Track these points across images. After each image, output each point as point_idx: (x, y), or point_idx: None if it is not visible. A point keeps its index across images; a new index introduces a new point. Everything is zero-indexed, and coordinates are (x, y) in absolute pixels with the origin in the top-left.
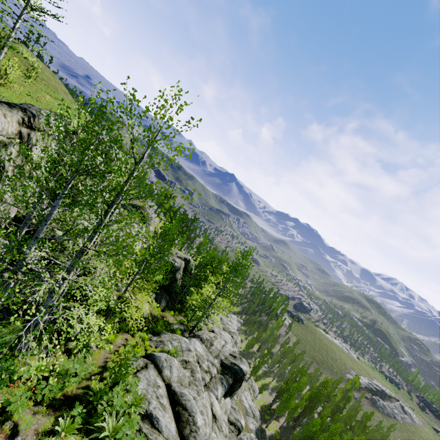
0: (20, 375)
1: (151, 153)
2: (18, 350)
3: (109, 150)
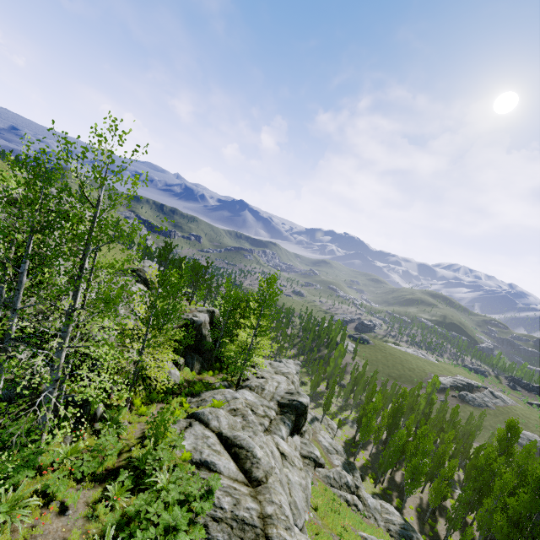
0: (51, 463)
1: (110, 194)
2: (38, 436)
3: (60, 202)
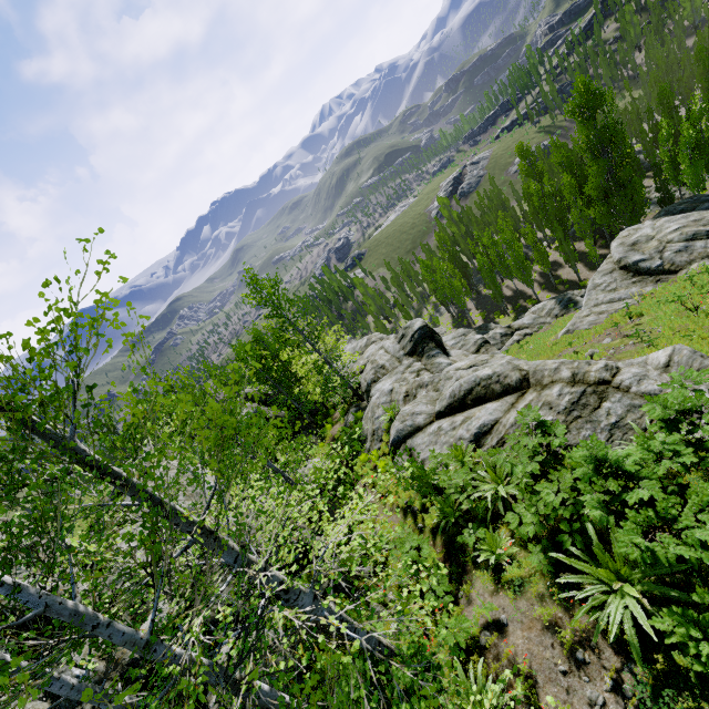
0: None
1: None
2: (381, 650)
3: None
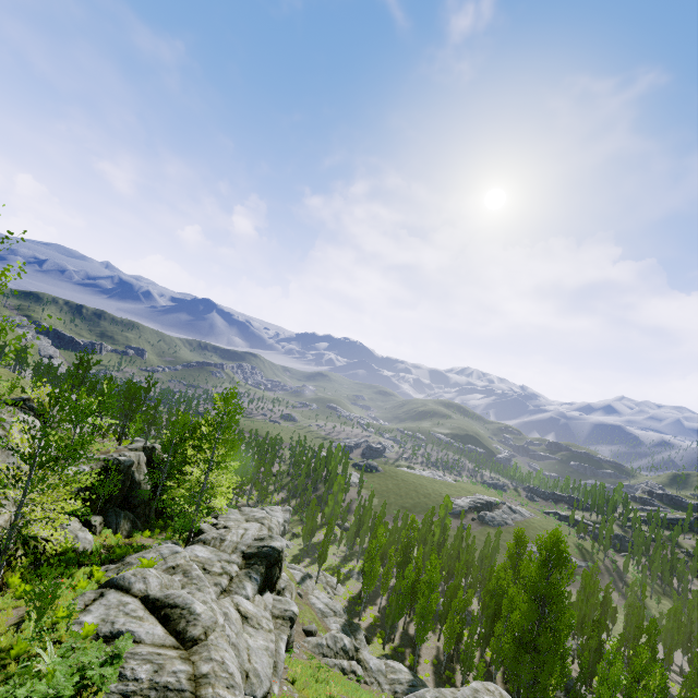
0: None
1: None
2: None
3: None
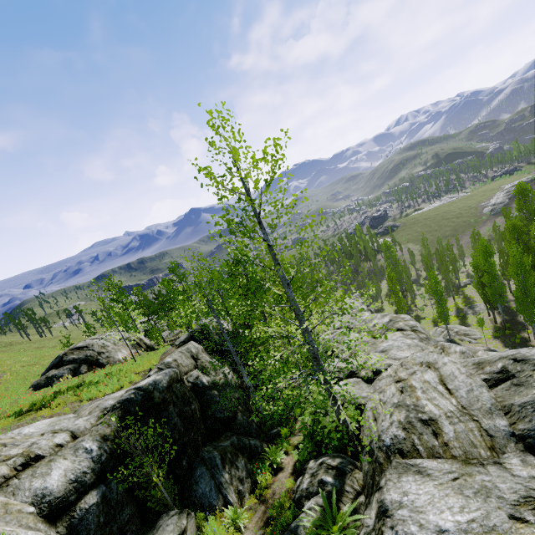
0: None
1: None
2: None
3: None
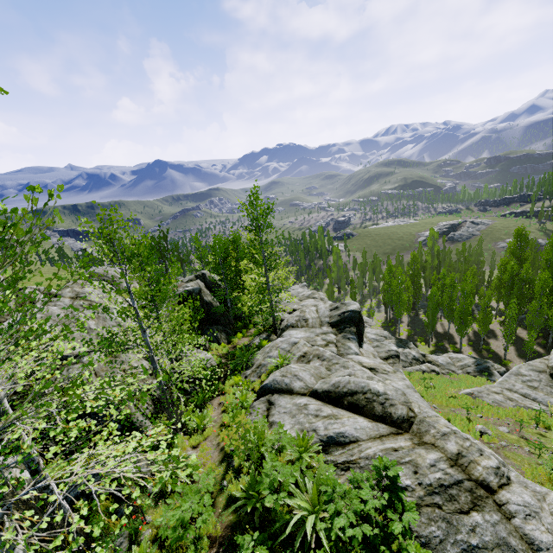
0: None
1: None
2: None
3: None
